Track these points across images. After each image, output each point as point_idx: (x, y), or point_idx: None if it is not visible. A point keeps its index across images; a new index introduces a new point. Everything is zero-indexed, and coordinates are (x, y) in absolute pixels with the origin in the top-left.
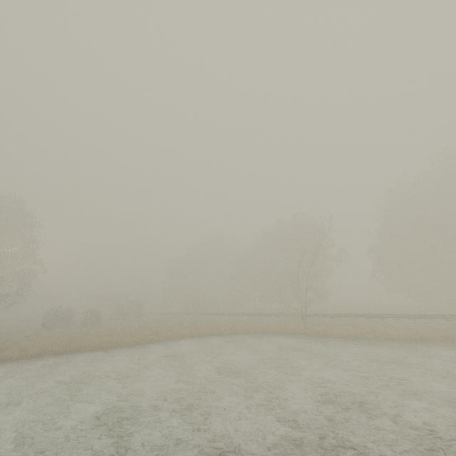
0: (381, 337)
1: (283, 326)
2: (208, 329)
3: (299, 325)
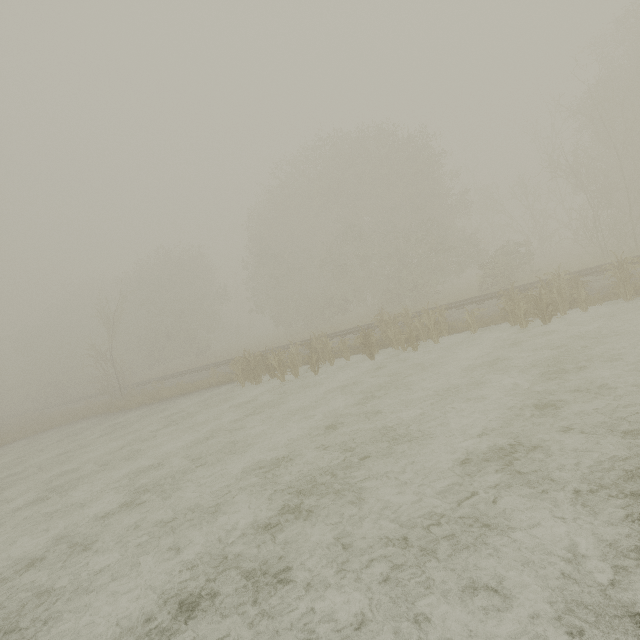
0: (163, 398)
1: (98, 408)
2: (6, 438)
3: (114, 402)
